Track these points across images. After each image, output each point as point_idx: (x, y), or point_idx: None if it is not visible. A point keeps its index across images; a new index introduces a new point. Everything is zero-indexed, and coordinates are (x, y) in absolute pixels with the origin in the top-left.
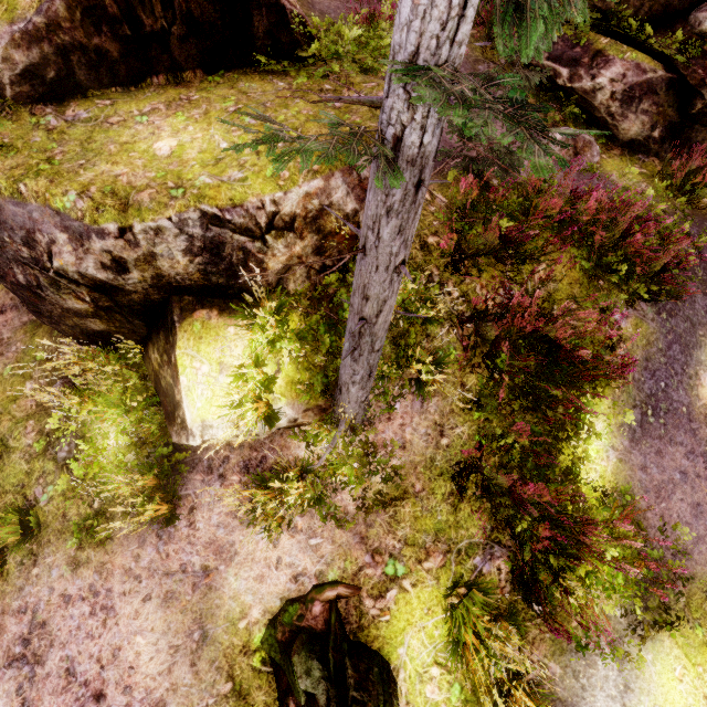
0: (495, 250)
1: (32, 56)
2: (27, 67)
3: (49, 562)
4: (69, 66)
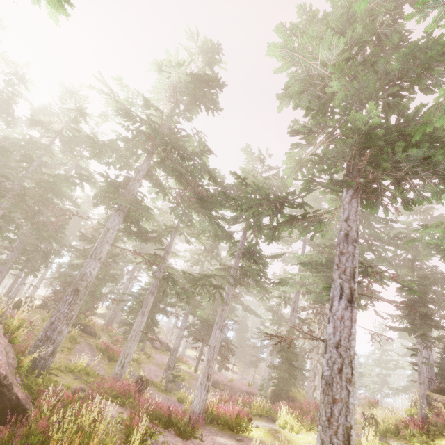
0: None
1: (437, 388)
2: (435, 389)
3: None
4: (441, 391)
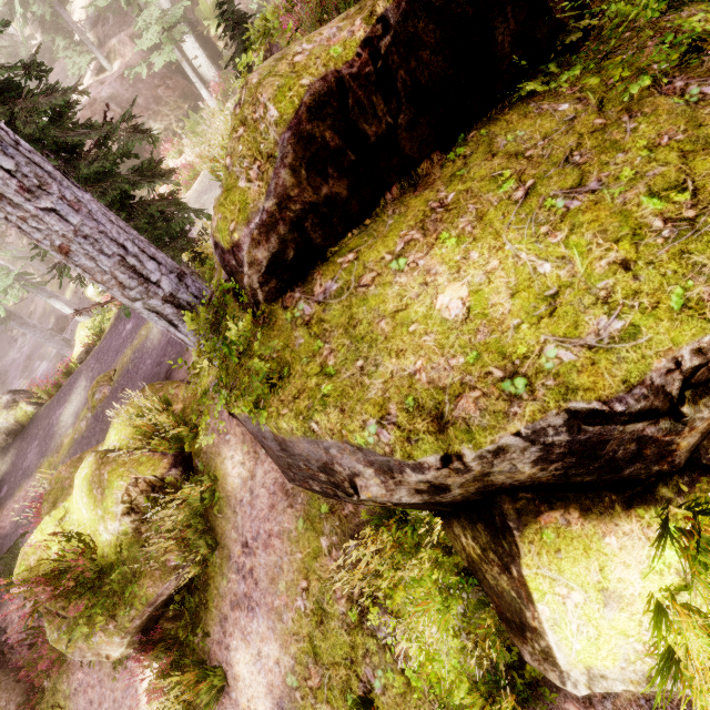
0: None
1: (272, 247)
2: (269, 261)
3: None
4: (304, 236)
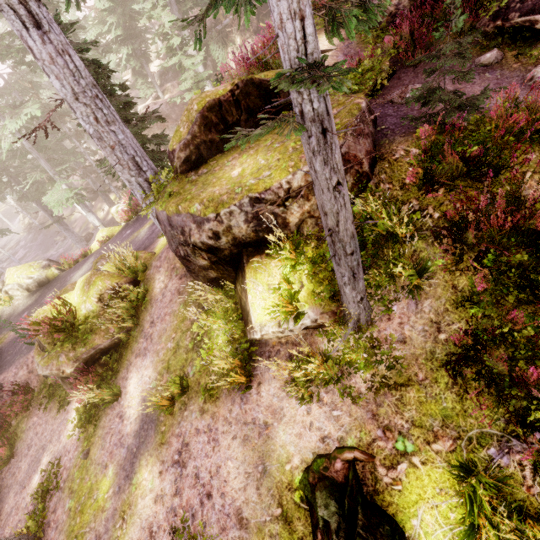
0: (464, 172)
1: (187, 153)
2: (185, 158)
3: (191, 409)
4: (200, 152)
